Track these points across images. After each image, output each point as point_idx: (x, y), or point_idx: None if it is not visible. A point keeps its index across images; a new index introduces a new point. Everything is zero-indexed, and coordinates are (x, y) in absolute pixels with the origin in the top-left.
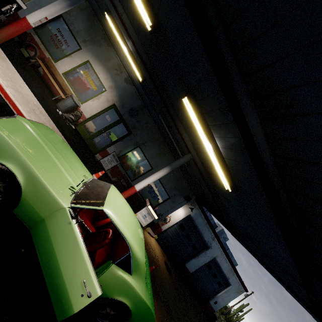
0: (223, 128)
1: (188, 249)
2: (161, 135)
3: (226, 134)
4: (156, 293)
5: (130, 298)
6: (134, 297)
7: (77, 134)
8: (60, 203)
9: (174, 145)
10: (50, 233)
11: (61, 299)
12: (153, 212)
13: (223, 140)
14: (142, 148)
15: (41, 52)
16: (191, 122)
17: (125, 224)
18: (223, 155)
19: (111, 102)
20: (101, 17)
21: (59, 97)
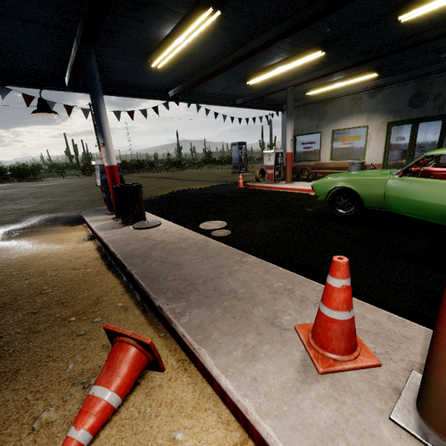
0: None
1: None
2: None
3: None
4: None
5: None
6: None
7: None
8: (383, 178)
9: None
10: (396, 195)
11: None
12: None
13: None
14: None
15: (309, 167)
16: None
17: None
18: None
19: (384, 126)
20: (308, 101)
21: None
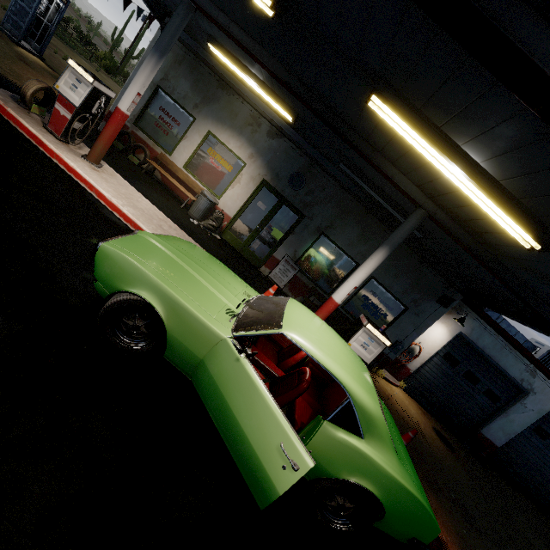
0: (473, 115)
1: (479, 400)
2: (356, 201)
3: (486, 124)
4: (430, 483)
5: (372, 479)
6: (379, 477)
7: (226, 246)
8: (217, 333)
9: (386, 209)
10: (215, 379)
11: (256, 475)
12: (378, 334)
13: (483, 140)
14: (328, 235)
15: (151, 150)
16: (402, 142)
17: (327, 352)
18: (493, 176)
19: (259, 179)
20: (207, 57)
21: (189, 202)
